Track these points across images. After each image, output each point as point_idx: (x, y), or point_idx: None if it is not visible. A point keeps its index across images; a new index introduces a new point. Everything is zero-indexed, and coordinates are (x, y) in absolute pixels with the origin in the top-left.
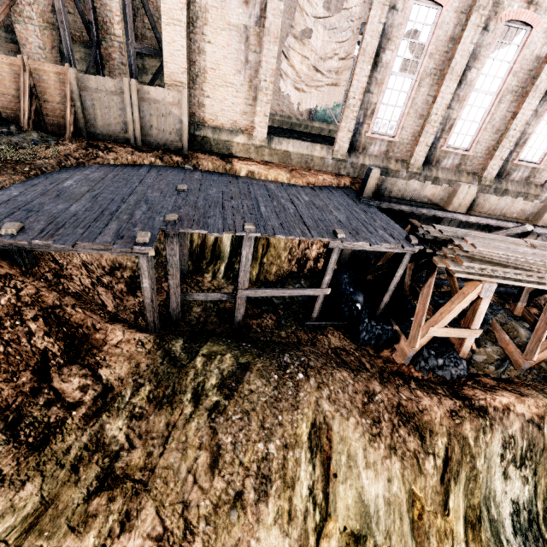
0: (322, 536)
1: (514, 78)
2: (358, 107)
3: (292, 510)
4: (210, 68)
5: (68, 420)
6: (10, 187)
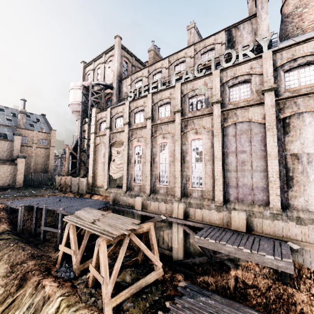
0: None
1: (171, 157)
2: (126, 175)
3: None
4: (98, 172)
5: None
6: (29, 199)
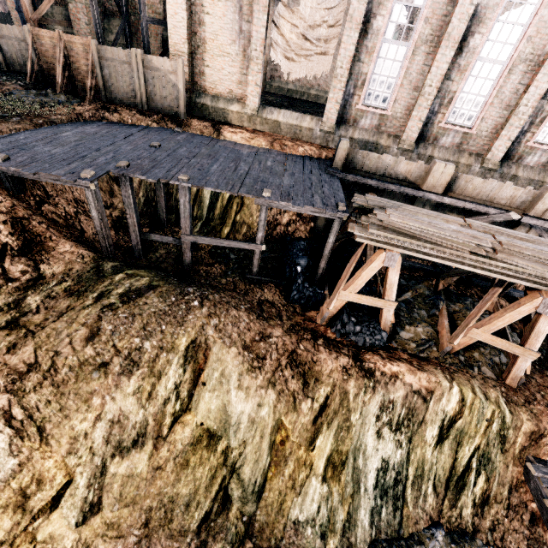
0: (179, 421)
1: (529, 44)
2: (346, 77)
3: (154, 393)
4: (209, 39)
5: (5, 287)
6: (22, 133)
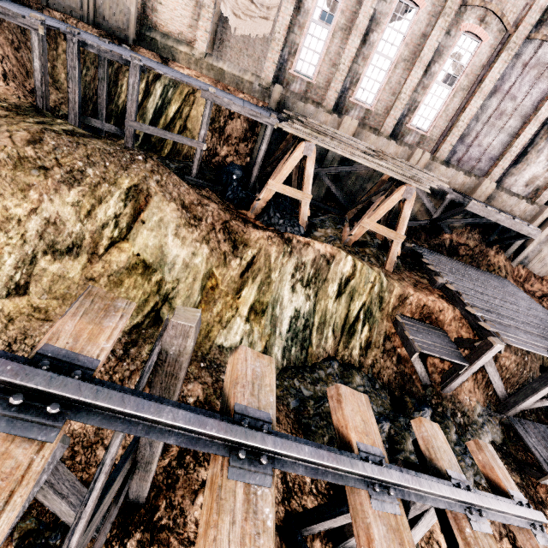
0: (115, 247)
1: (407, 48)
2: (282, 42)
3: (93, 213)
4: None
5: None
6: None
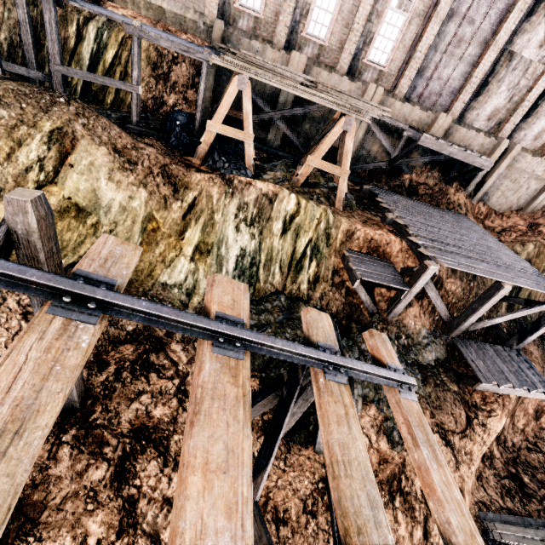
0: (43, 191)
1: None
2: None
3: (13, 157)
4: None
5: None
6: None
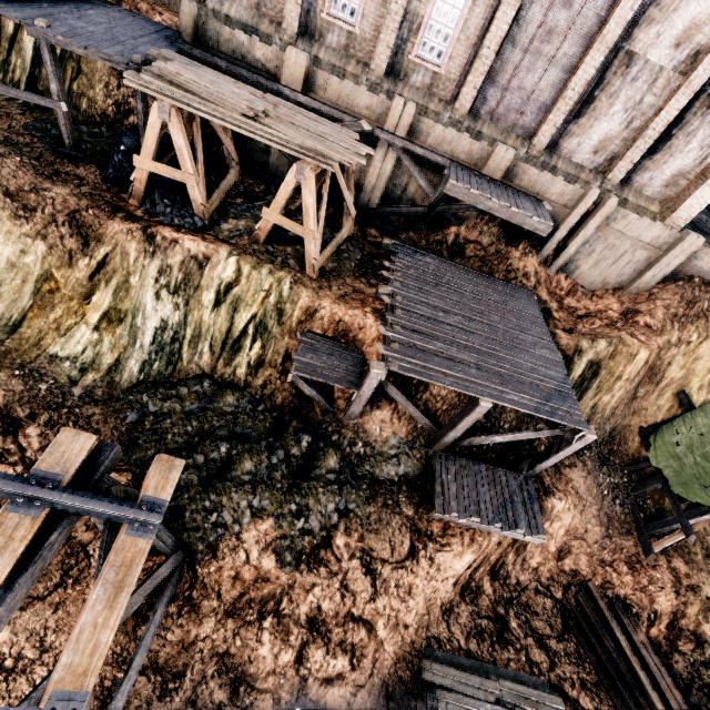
0: None
1: None
2: None
3: None
4: None
5: None
6: None
